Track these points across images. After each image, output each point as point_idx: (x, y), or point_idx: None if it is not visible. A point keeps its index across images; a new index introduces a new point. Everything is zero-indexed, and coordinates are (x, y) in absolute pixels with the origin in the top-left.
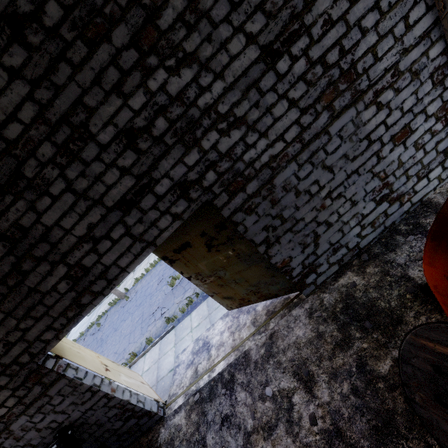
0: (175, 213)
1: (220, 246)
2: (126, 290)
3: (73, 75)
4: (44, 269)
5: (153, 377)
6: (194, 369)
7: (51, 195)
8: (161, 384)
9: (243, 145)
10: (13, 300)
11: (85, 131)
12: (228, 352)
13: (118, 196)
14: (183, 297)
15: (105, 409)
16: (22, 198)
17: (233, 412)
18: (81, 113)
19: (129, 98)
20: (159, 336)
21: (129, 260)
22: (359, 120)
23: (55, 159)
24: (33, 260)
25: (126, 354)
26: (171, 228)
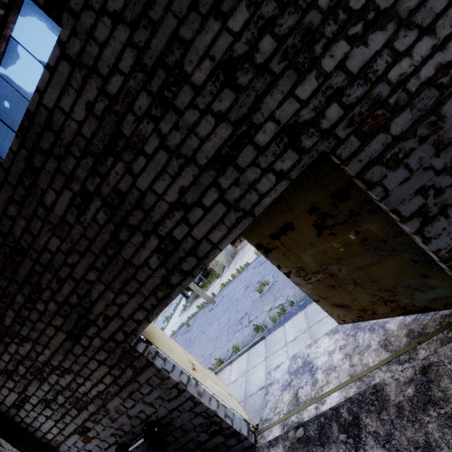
0: (280, 171)
1: (336, 227)
2: (213, 295)
3: (170, 5)
4: (138, 240)
5: (241, 391)
6: (293, 393)
7: (145, 155)
8: (250, 402)
9: (389, 55)
10: (111, 272)
11: (179, 73)
12: (345, 381)
13: (212, 151)
14: (273, 305)
15: (190, 414)
16: (121, 159)
17: None
18: (176, 51)
19: (228, 18)
20: (246, 345)
21: (221, 233)
22: None
23: (150, 112)
24: (129, 229)
25: (212, 359)
26: (274, 192)
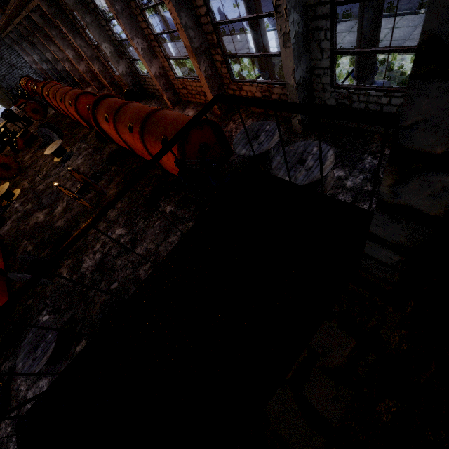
0: None
1: None
2: None
3: None
4: None
5: None
6: None
7: None
8: None
9: None
10: None
11: None
12: None
13: None
14: None
15: None
16: None
17: None
18: None
19: None
20: None
21: None
22: (18, 72)
23: None
24: None
25: None
26: None
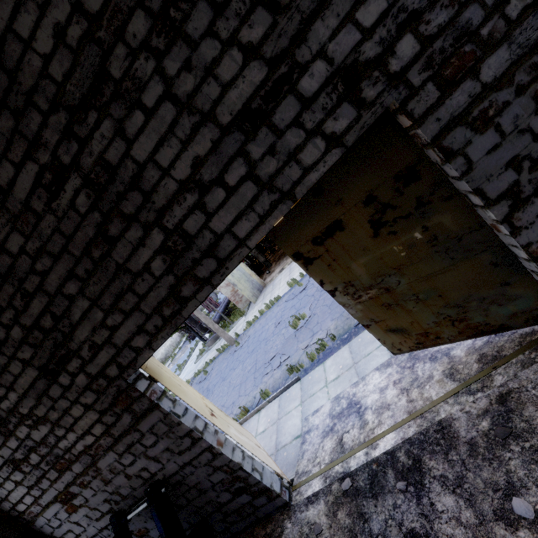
0: (331, 134)
1: (398, 223)
2: (236, 336)
3: None
4: (135, 236)
5: (271, 443)
6: (337, 439)
7: (144, 108)
8: (282, 454)
9: None
10: (99, 282)
11: None
12: (402, 419)
13: (239, 103)
14: (310, 342)
15: (208, 469)
16: (108, 116)
17: (429, 530)
18: None
19: None
20: (278, 389)
21: (250, 225)
22: None
23: (150, 42)
24: (122, 219)
25: (235, 408)
26: (323, 165)
